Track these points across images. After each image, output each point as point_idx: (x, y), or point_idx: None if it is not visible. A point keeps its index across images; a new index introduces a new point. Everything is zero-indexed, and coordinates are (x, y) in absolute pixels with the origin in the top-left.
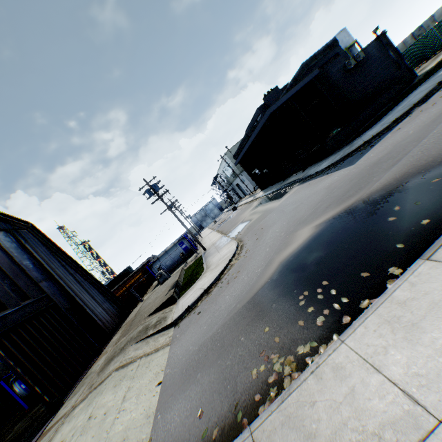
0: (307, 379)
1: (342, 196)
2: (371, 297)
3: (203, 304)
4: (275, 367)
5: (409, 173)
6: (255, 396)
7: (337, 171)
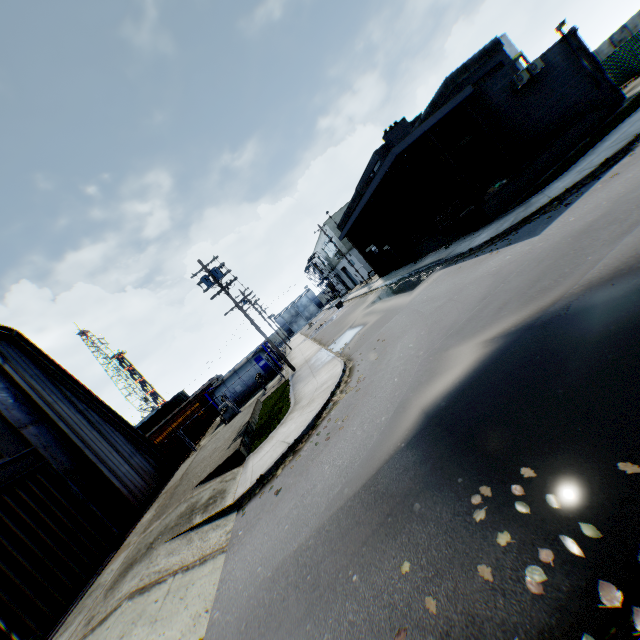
0: None
1: (528, 289)
2: None
3: (286, 473)
4: None
5: None
6: None
7: (508, 247)
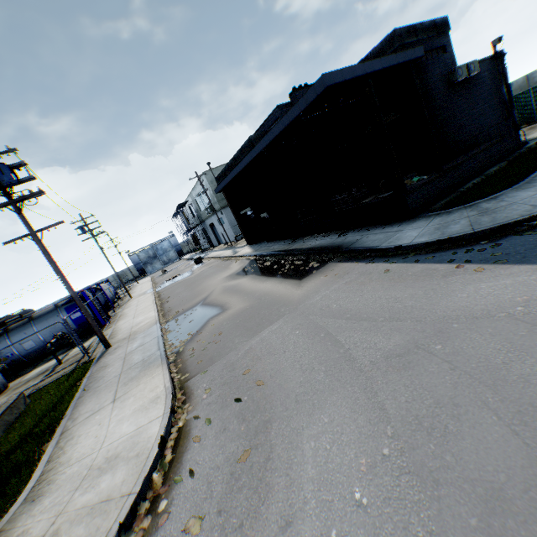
0: None
1: None
2: None
3: None
4: None
5: None
6: None
7: (509, 266)
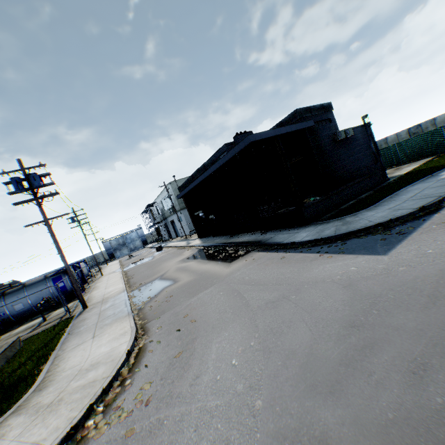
0: None
1: None
2: None
3: None
4: None
5: None
6: None
7: (344, 255)
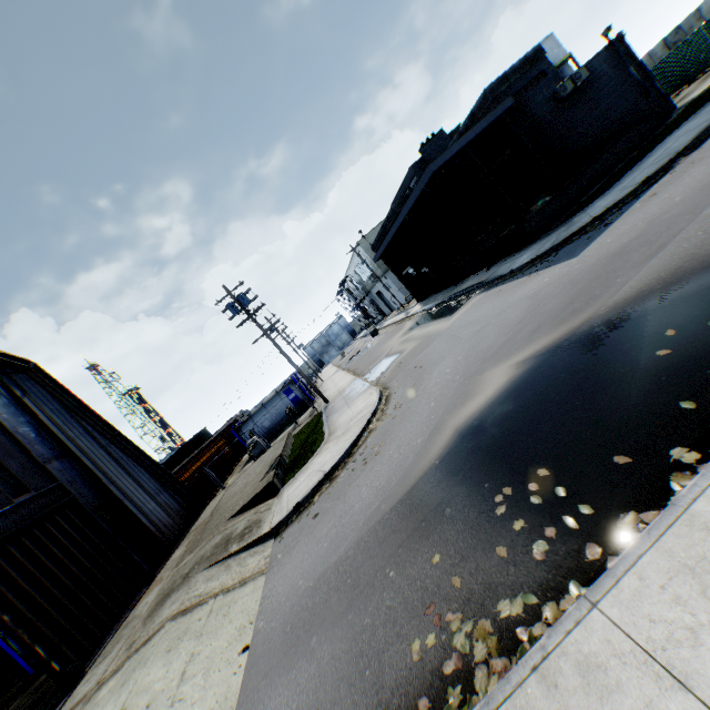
0: (525, 683)
1: (562, 311)
2: (641, 507)
3: (323, 499)
4: (455, 640)
5: (686, 268)
6: (420, 700)
7: (547, 269)
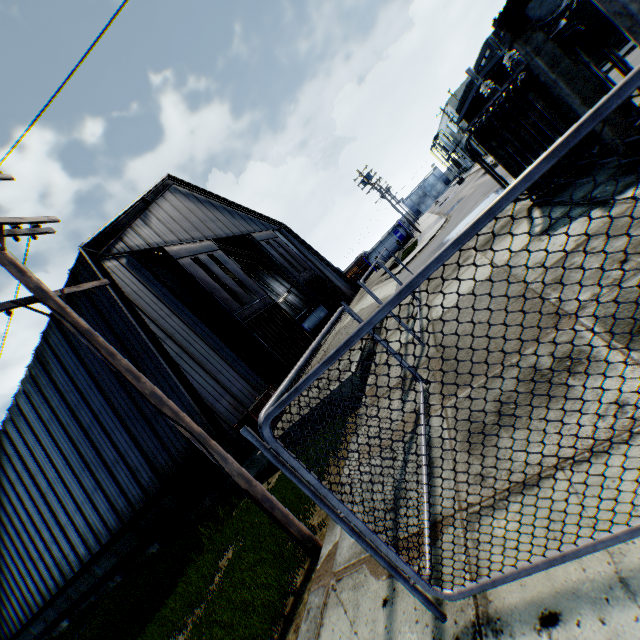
0: None
1: None
2: None
3: (416, 258)
4: None
5: None
6: None
7: None
